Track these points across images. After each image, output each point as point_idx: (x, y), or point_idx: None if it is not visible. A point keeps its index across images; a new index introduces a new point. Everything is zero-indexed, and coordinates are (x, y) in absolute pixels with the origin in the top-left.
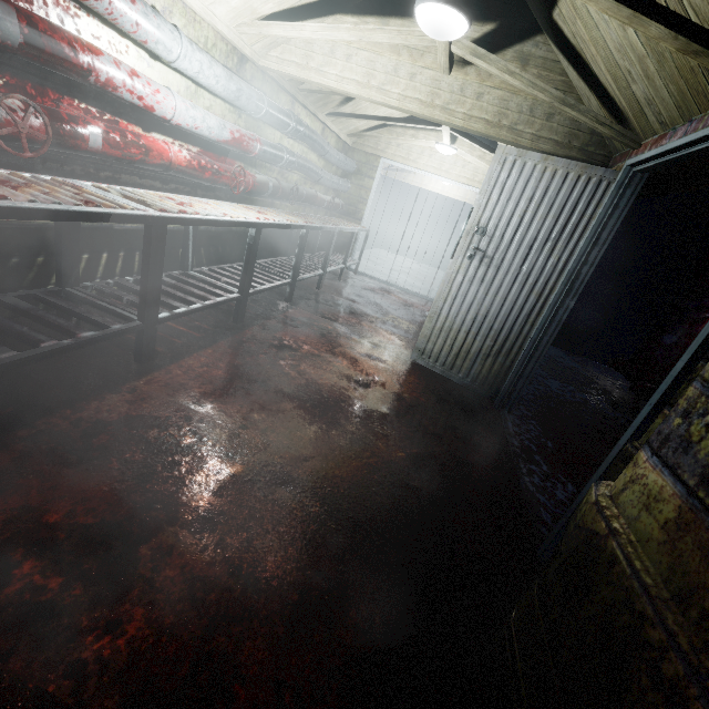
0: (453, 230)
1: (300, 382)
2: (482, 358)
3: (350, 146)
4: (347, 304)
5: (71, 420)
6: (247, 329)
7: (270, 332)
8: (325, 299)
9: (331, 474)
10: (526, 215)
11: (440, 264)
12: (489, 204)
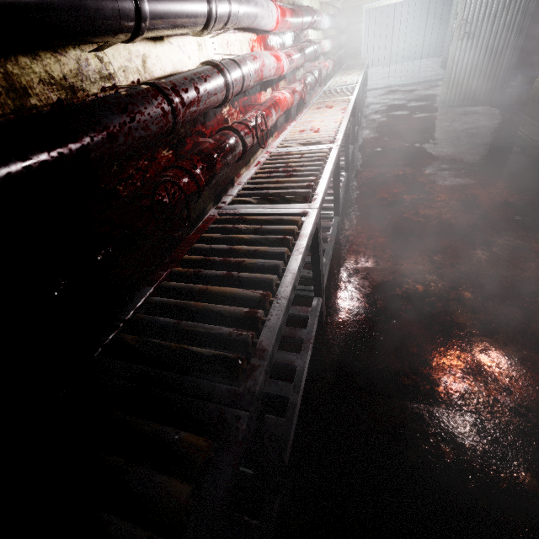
0: (408, 24)
1: (406, 130)
2: (479, 87)
3: (340, 9)
4: (384, 105)
5: (366, 153)
6: (366, 127)
7: (374, 125)
8: (373, 108)
9: (443, 139)
10: (489, 1)
11: (405, 58)
12: (466, 6)
